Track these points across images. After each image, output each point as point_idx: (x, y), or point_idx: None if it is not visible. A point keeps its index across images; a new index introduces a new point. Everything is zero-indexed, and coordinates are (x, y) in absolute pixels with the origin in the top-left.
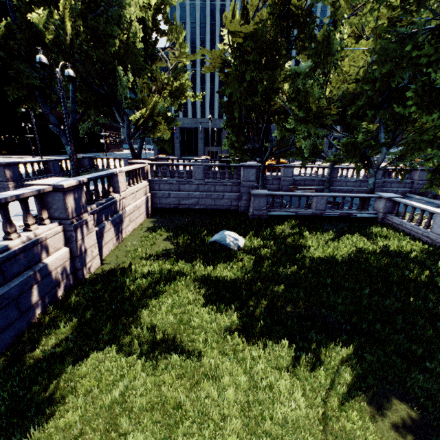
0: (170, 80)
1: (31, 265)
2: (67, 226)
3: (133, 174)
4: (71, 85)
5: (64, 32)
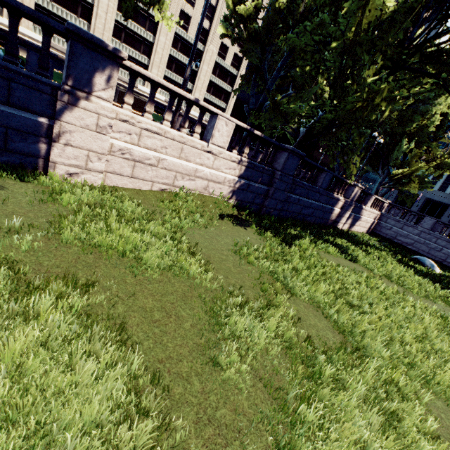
0: (443, 155)
1: (332, 205)
2: (346, 201)
3: (376, 202)
4: (364, 144)
5: (381, 117)
